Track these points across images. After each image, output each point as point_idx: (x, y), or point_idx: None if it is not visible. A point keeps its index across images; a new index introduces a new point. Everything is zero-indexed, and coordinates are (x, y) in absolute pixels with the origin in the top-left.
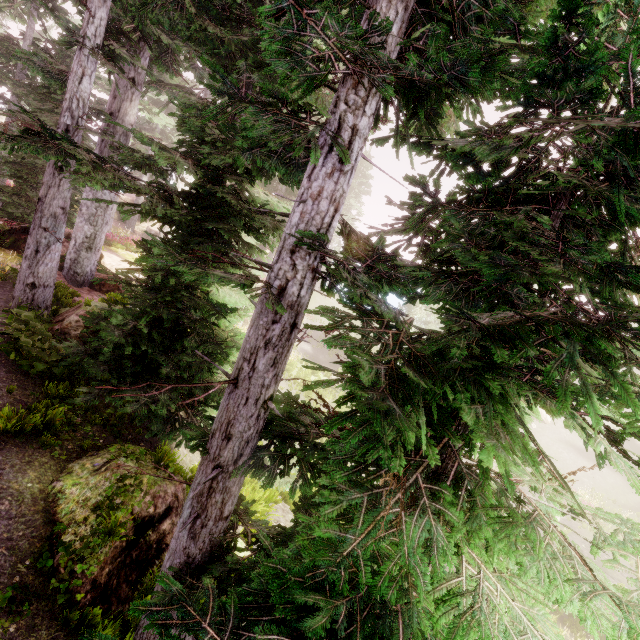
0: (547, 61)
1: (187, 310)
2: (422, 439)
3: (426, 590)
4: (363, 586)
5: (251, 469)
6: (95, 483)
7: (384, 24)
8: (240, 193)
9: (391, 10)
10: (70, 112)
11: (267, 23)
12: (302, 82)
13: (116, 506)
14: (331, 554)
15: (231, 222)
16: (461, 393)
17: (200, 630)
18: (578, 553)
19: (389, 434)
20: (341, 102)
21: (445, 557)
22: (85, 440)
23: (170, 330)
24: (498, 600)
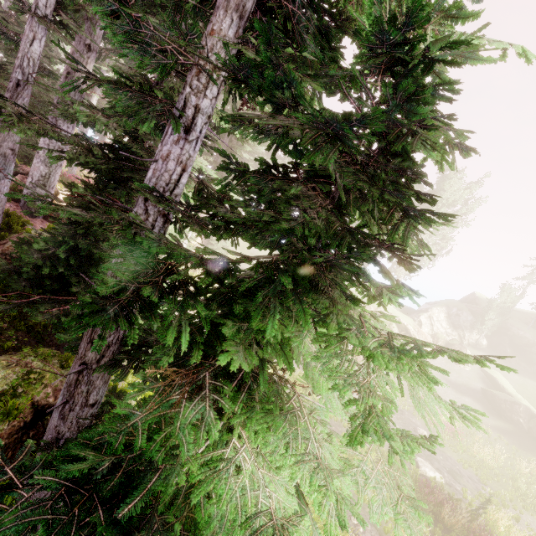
0: (273, 73)
1: (99, 242)
2: (182, 343)
3: (188, 455)
4: (137, 448)
5: (110, 367)
6: (4, 375)
7: (195, 30)
8: (155, 150)
9: (227, 17)
10: (21, 69)
11: (105, 20)
12: (156, 67)
13: (19, 394)
14: (119, 425)
15: (144, 173)
16: (211, 311)
17: (2, 471)
18: (314, 437)
19: (166, 339)
20: (187, 86)
21: (209, 433)
22: (7, 342)
23: (87, 257)
24: (248, 467)
